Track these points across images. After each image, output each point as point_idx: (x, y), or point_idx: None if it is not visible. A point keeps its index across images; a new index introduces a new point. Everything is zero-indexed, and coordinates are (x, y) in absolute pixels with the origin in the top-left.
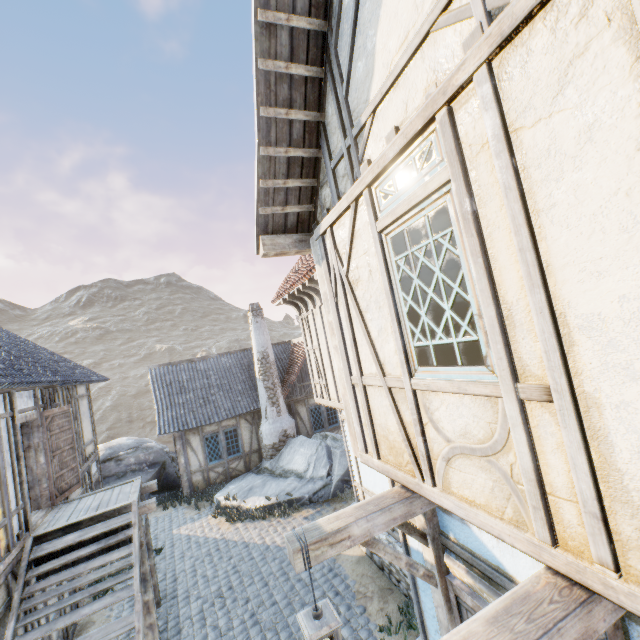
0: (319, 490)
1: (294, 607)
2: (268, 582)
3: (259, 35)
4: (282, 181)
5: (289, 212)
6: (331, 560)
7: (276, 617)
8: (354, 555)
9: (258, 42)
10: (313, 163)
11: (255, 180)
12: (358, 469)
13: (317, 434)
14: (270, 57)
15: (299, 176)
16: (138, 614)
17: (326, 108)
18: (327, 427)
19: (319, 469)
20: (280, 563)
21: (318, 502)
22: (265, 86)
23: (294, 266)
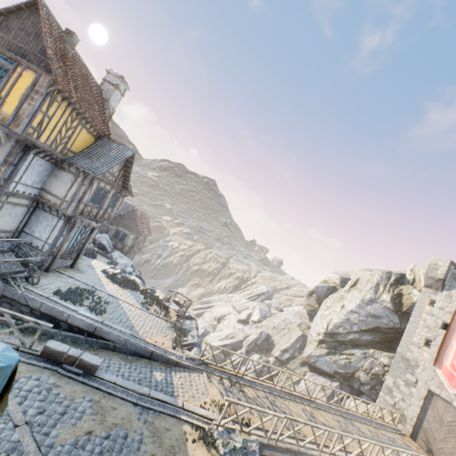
0: None
1: None
2: None
3: None
4: None
5: None
6: None
7: None
8: None
9: None
10: None
11: None
12: None
13: (107, 235)
14: None
15: None
16: None
17: None
18: (118, 240)
19: None
20: None
21: None
22: None
23: None
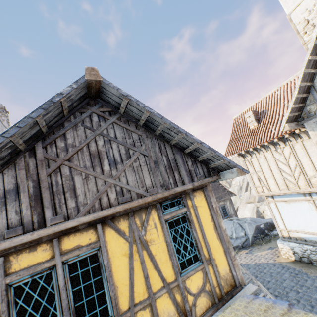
0: (244, 241)
1: (281, 281)
2: (257, 275)
3: (307, 63)
4: (298, 105)
5: (294, 115)
6: (279, 264)
7: (276, 285)
8: (289, 261)
9: (306, 65)
10: (305, 98)
11: (290, 105)
12: (283, 222)
13: (225, 220)
14: (306, 68)
15: (300, 103)
16: (249, 274)
17: (314, 81)
18: (224, 217)
19: (239, 233)
20: (254, 269)
21: (246, 247)
22: (303, 77)
23: (231, 141)
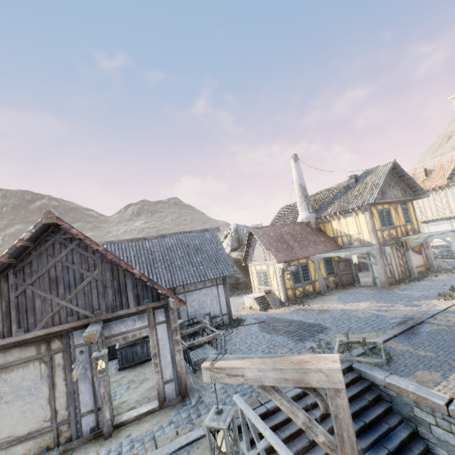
0: None
1: None
2: None
3: None
4: (453, 172)
5: (450, 176)
6: None
7: None
8: None
9: None
10: None
11: (449, 172)
12: None
13: None
14: None
15: (454, 171)
16: None
17: None
18: None
19: None
20: None
21: None
22: None
23: None
